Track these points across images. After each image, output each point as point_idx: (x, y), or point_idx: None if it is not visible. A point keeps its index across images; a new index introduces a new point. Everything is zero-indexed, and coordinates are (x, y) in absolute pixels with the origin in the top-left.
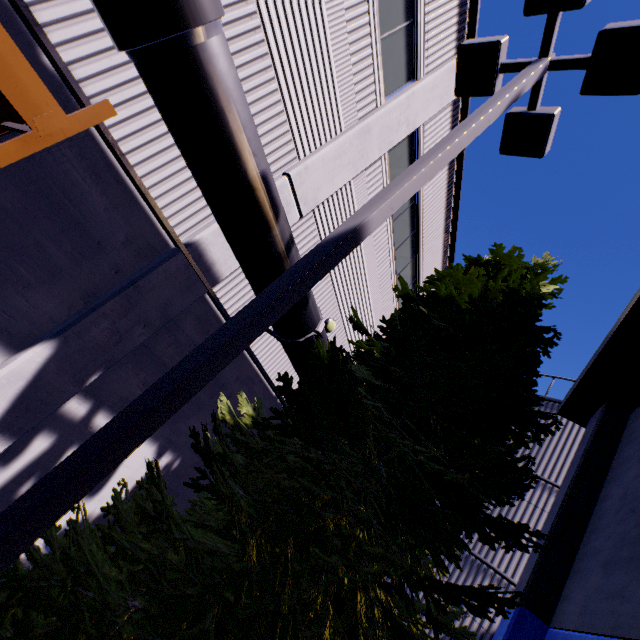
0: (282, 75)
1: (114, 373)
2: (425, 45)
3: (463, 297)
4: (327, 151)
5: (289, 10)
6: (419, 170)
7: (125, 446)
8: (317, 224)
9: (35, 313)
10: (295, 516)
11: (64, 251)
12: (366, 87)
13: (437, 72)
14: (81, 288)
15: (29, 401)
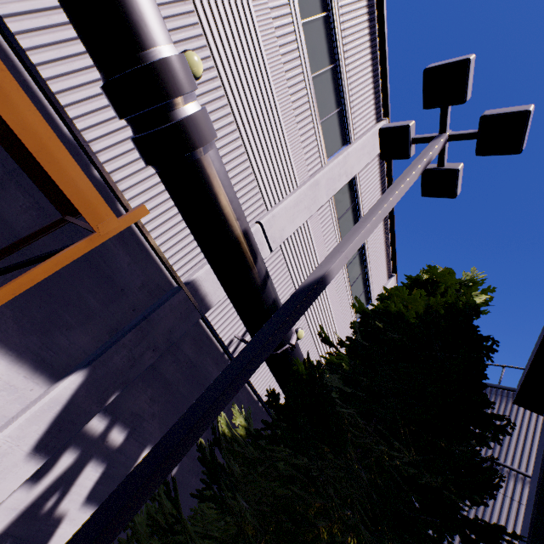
0: (252, 156)
1: (128, 392)
2: (353, 121)
3: (411, 312)
4: (288, 202)
5: (255, 116)
6: (363, 227)
7: (162, 472)
8: (283, 254)
9: (73, 348)
10: (291, 524)
11: (97, 298)
12: (313, 154)
13: (364, 137)
14: (107, 325)
15: (62, 422)
